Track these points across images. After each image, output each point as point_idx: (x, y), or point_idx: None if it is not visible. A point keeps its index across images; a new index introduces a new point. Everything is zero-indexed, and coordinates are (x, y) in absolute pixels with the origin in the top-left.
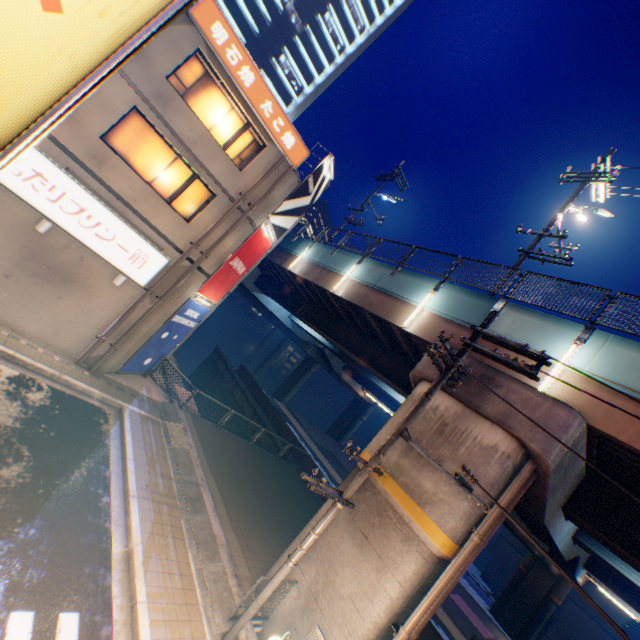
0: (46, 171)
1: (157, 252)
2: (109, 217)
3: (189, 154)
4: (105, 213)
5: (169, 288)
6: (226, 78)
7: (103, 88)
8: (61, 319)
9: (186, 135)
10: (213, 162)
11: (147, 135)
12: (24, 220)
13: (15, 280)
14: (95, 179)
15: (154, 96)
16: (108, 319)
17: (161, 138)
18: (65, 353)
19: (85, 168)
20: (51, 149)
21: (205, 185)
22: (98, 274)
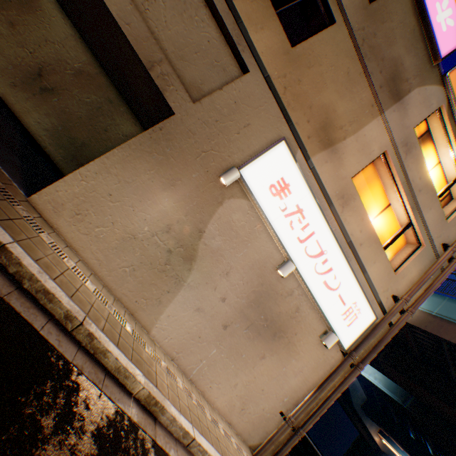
0: (305, 207)
1: (367, 306)
2: (339, 262)
3: (411, 200)
4: (337, 257)
5: (367, 352)
6: (453, 132)
7: (366, 131)
8: (252, 385)
9: (414, 181)
10: (427, 209)
11: (370, 179)
12: (263, 258)
13: (229, 331)
14: (333, 218)
15: (400, 142)
16: (295, 388)
17: (379, 183)
18: (240, 435)
19: (330, 206)
20: (310, 185)
21: (413, 232)
22: (304, 328)
